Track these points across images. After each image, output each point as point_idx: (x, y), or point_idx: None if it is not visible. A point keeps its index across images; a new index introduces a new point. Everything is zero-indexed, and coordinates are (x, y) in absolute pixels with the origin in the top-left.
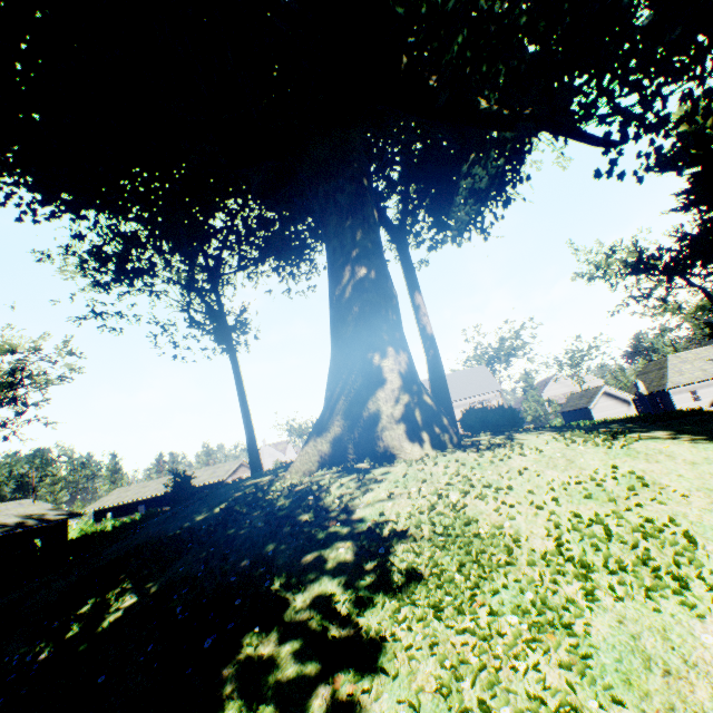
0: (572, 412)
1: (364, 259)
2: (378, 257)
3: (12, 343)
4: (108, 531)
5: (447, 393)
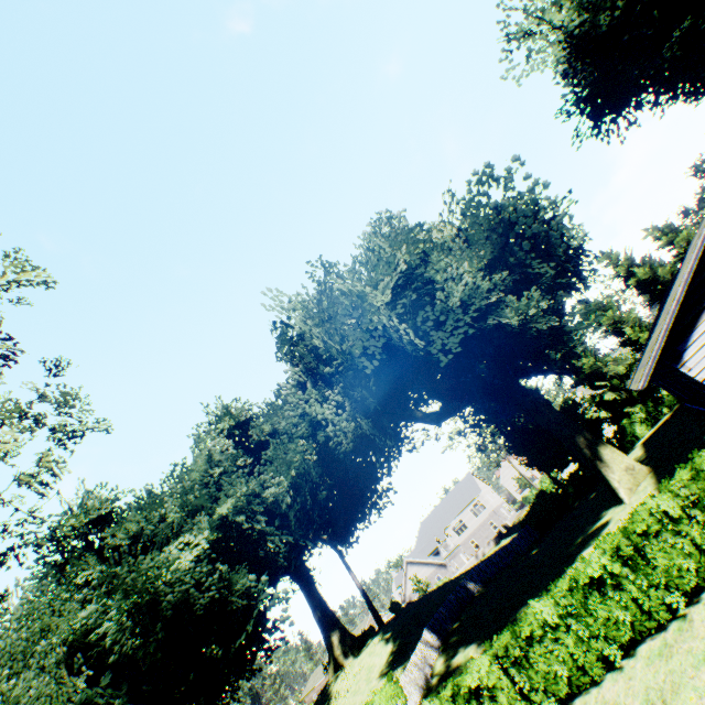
0: None
1: (317, 608)
2: (320, 604)
3: None
4: None
5: (373, 609)
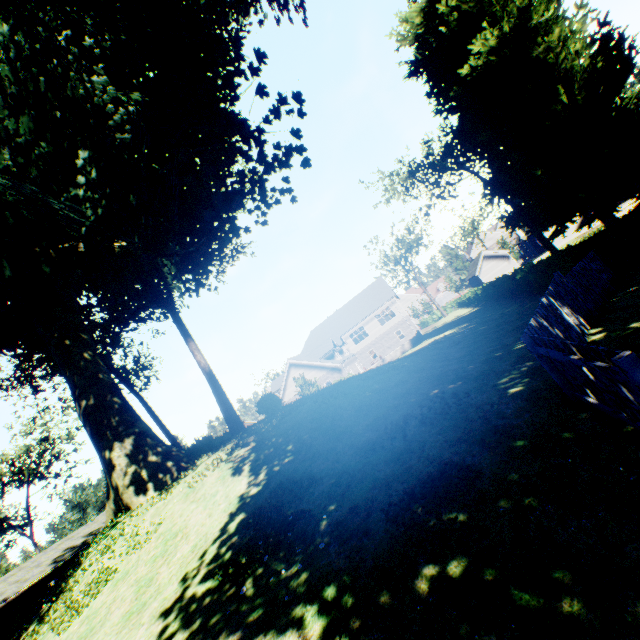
0: (471, 280)
1: (84, 393)
2: (94, 386)
3: (27, 428)
4: None
5: (226, 406)
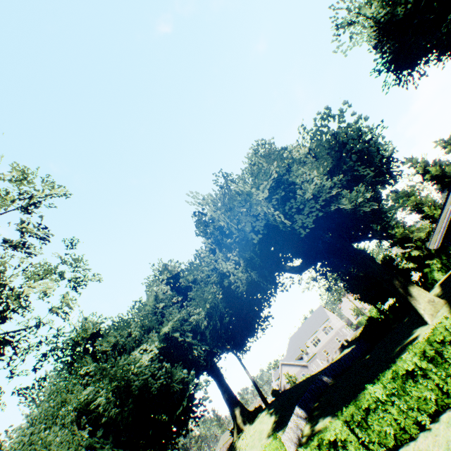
0: None
1: (225, 392)
2: (227, 390)
3: None
4: None
5: (261, 394)
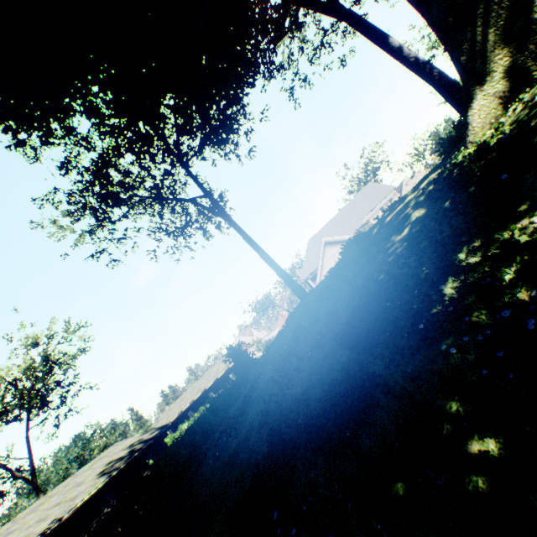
0: None
1: None
2: None
3: (33, 336)
4: (210, 409)
5: None
